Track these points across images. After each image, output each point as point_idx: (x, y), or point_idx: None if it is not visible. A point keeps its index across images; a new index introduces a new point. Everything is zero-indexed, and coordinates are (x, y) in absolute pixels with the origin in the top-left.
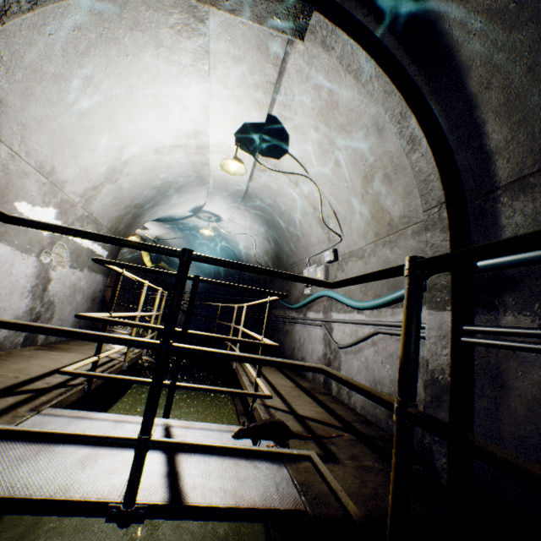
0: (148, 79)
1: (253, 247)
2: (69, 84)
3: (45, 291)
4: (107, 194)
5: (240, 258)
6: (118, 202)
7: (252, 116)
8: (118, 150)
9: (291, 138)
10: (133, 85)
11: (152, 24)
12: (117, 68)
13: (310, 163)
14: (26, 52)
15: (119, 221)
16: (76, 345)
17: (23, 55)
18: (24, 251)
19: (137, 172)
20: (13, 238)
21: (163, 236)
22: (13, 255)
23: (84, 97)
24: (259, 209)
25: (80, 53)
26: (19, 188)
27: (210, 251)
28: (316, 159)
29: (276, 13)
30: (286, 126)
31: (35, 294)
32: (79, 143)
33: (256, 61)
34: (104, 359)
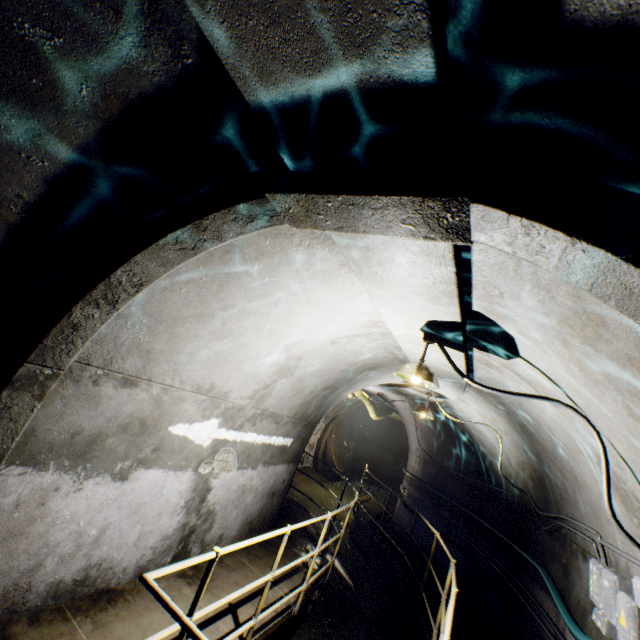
0: (294, 290)
1: (499, 444)
2: (213, 317)
3: (203, 501)
4: (284, 387)
5: (481, 451)
6: (300, 390)
7: (435, 314)
8: (285, 349)
9: (517, 340)
10: (280, 299)
11: (276, 248)
12: (257, 290)
13: (568, 385)
14: (164, 309)
15: (306, 406)
16: (227, 567)
17: (161, 312)
18: (178, 468)
19: (315, 361)
20: (166, 460)
21: (384, 393)
22: (164, 476)
23: (232, 321)
24: (497, 401)
25: (215, 291)
26: (174, 413)
27: (438, 426)
28: (579, 384)
29: (401, 219)
30: (503, 325)
31: (190, 507)
32: (238, 356)
33: (411, 262)
34: (224, 628)
